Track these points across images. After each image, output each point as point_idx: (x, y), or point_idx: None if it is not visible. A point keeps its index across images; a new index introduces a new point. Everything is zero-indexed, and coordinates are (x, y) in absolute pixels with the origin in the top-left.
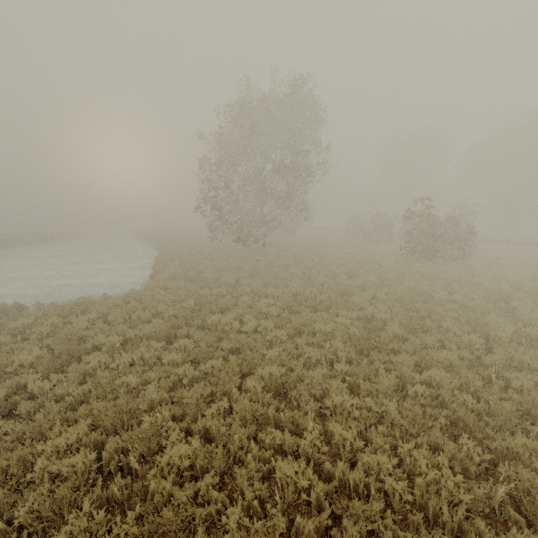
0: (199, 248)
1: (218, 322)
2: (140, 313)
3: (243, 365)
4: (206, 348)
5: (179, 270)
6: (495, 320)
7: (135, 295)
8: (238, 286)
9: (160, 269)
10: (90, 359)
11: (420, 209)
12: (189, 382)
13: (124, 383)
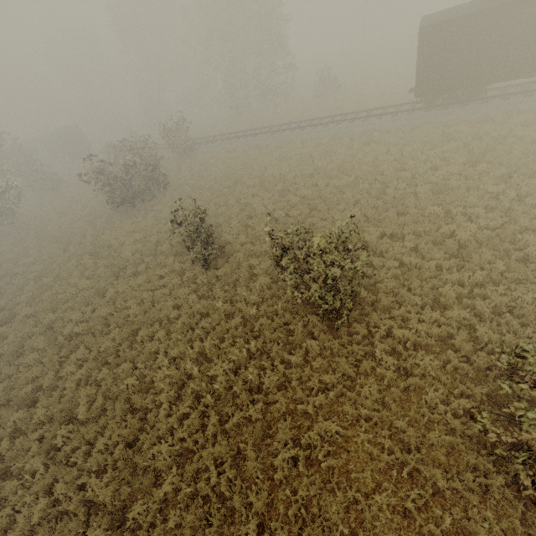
0: None
1: None
2: None
3: None
4: None
5: None
6: (76, 316)
7: None
8: None
9: None
10: None
11: (91, 170)
12: None
13: None
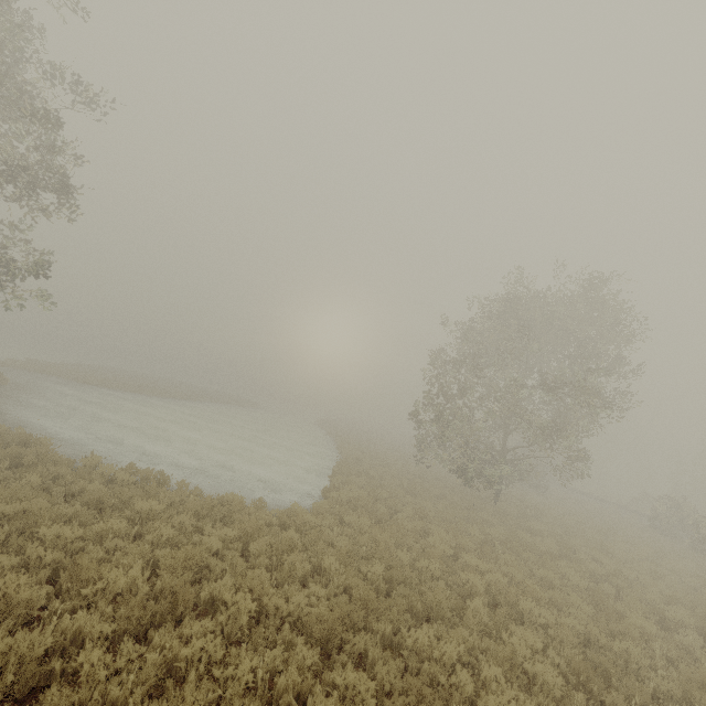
0: (395, 468)
1: (424, 648)
2: (296, 560)
3: None
4: None
5: (365, 495)
6: None
7: (298, 518)
8: (456, 564)
9: (339, 483)
10: (193, 630)
11: None
12: None
13: None
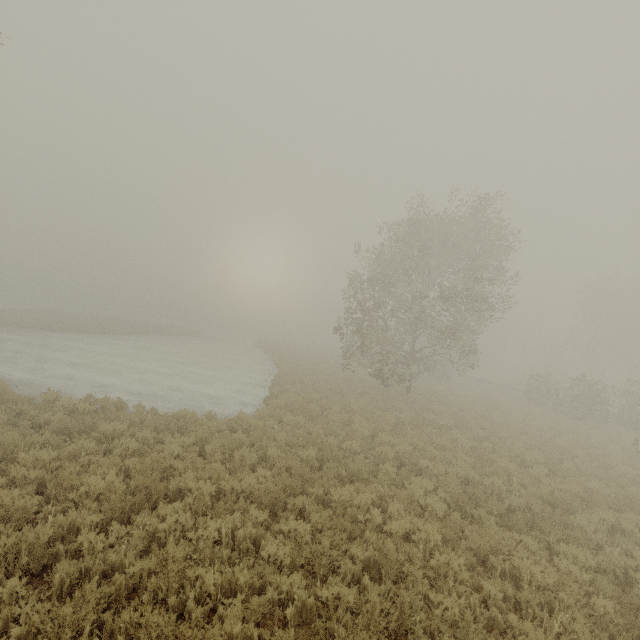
0: (325, 375)
1: (347, 499)
2: (245, 453)
3: (390, 612)
4: (329, 549)
5: (300, 399)
6: None
7: (244, 422)
8: (374, 442)
9: (278, 392)
10: (167, 511)
11: None
12: (294, 616)
13: (199, 580)
